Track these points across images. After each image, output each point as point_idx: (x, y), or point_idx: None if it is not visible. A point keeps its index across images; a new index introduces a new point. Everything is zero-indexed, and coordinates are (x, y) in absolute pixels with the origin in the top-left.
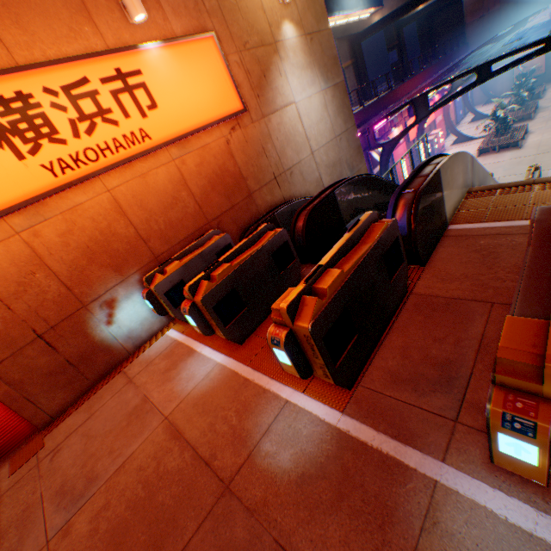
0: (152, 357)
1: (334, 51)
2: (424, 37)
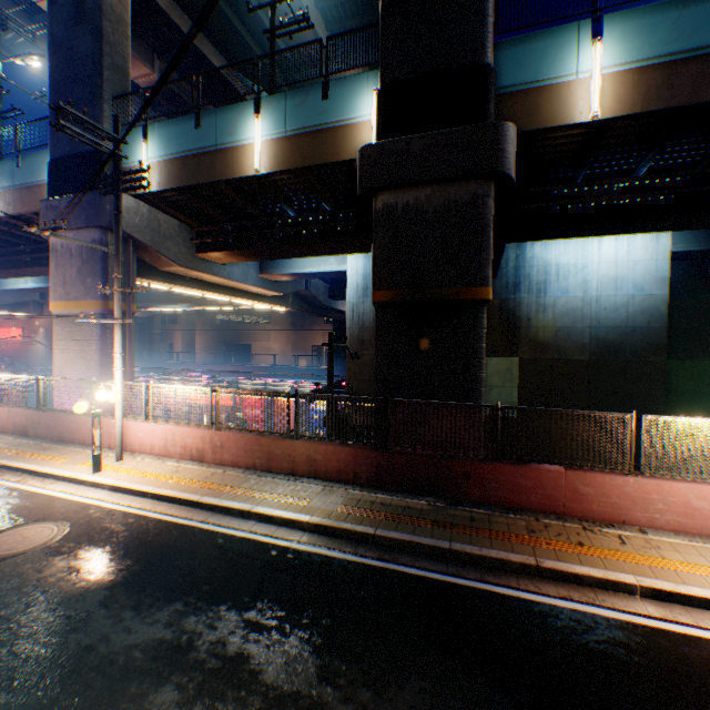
0: None
1: None
2: None
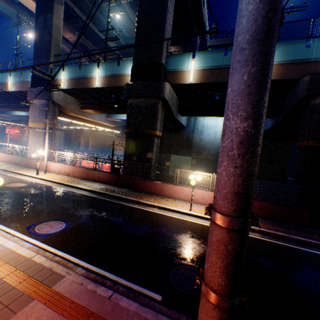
0: None
1: None
2: None
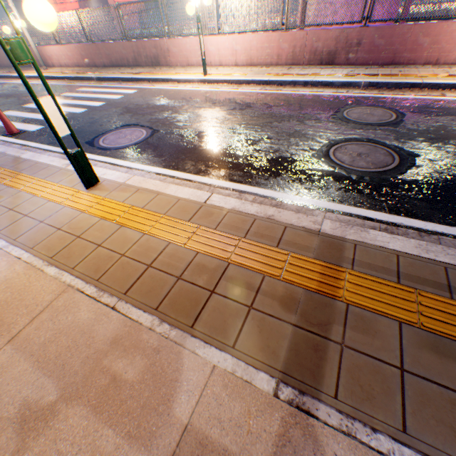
0: None
1: None
2: None
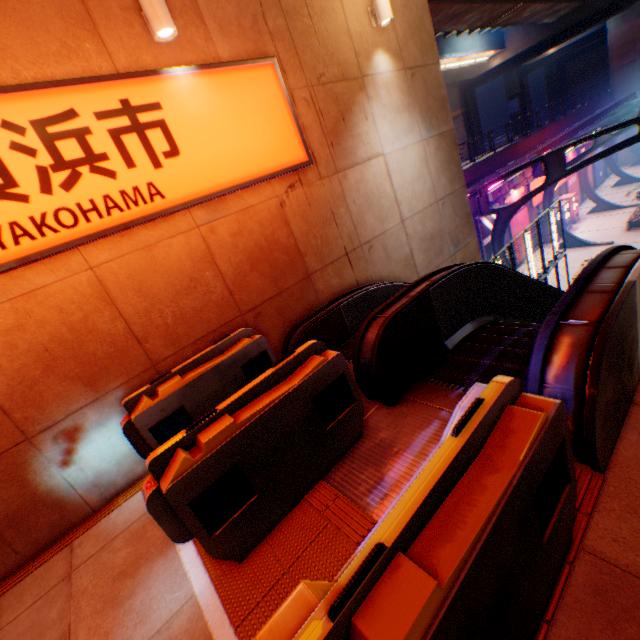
0: (116, 530)
1: (442, 91)
2: (554, 85)
